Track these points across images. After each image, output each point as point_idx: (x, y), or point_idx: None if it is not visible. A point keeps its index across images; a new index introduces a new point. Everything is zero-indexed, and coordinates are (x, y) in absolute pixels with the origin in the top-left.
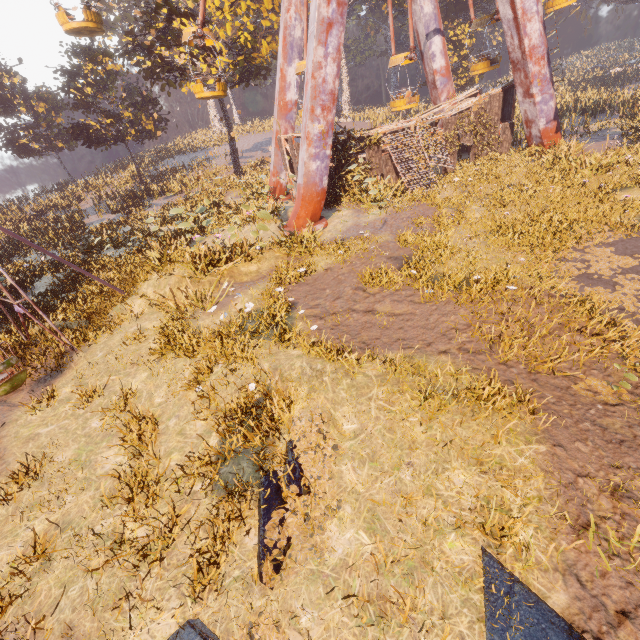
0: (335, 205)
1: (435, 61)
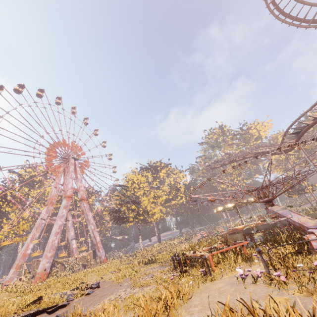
0: None
1: (73, 245)
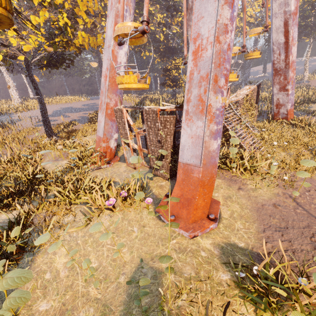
0: None
1: None
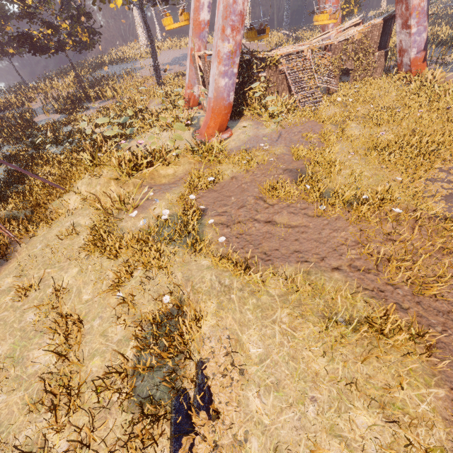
0: (238, 117)
1: None
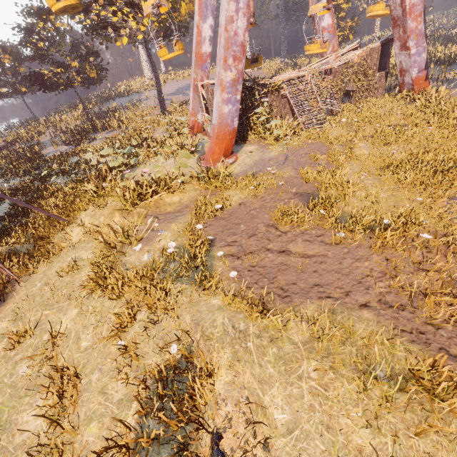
0: (243, 141)
1: (324, 19)
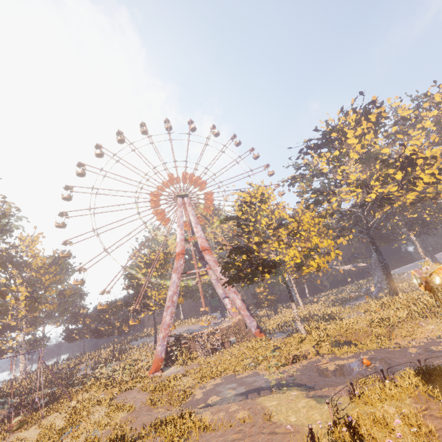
0: (173, 364)
1: (228, 305)
